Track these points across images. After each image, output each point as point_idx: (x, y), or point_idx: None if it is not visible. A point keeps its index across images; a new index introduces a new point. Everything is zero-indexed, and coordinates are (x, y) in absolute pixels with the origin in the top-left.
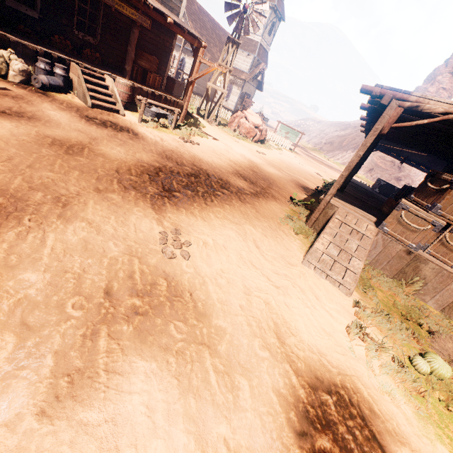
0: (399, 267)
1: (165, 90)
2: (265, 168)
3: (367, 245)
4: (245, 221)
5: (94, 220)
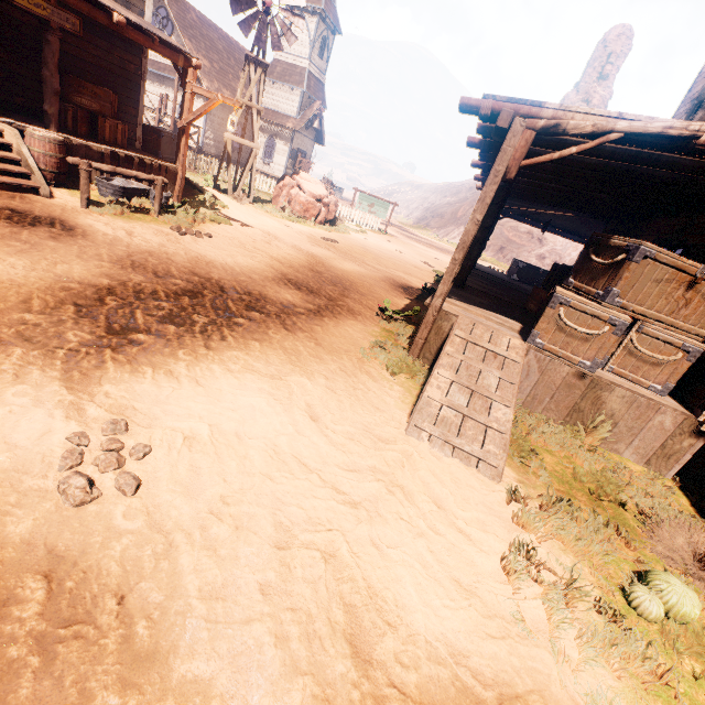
0: (570, 403)
1: (145, 150)
2: (337, 264)
3: (515, 376)
4: (293, 369)
5: None
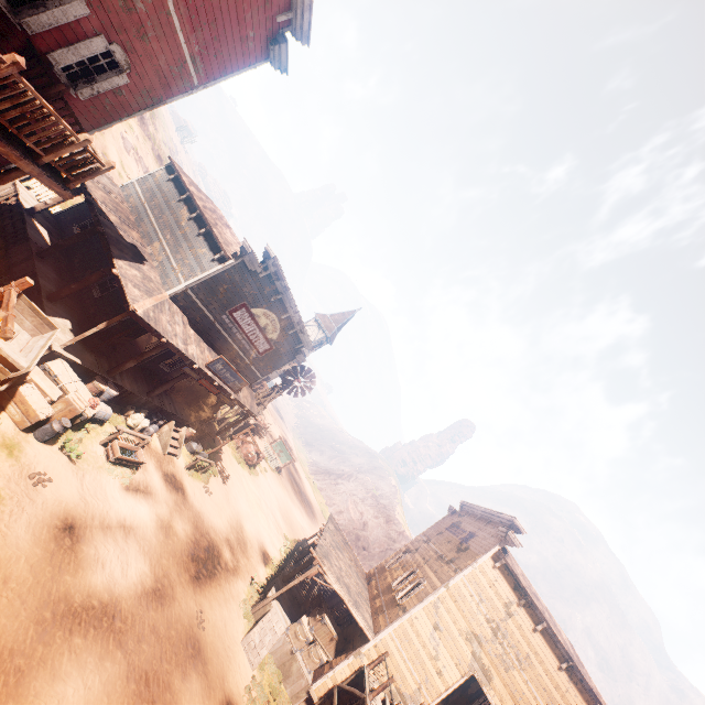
0: (284, 660)
1: None
2: (246, 524)
3: (275, 641)
4: (224, 603)
5: (180, 601)
